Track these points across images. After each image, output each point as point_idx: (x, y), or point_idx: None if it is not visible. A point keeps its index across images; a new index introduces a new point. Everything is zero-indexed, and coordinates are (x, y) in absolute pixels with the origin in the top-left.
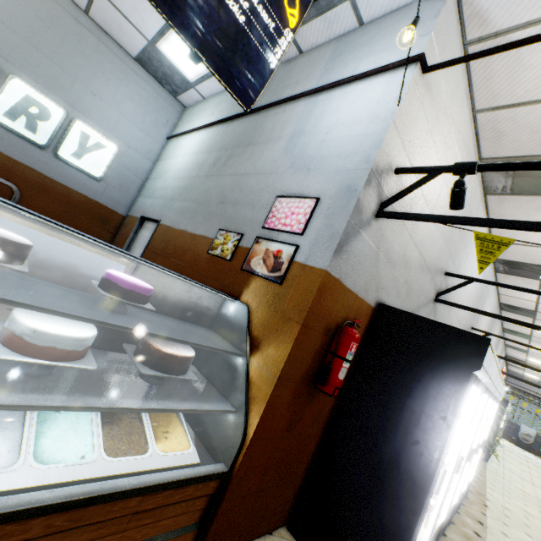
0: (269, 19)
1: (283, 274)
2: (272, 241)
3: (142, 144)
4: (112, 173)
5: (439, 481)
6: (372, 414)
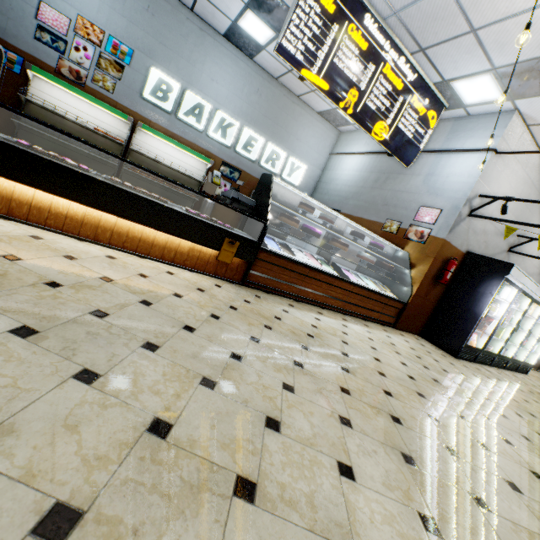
0: (422, 130)
1: (425, 240)
2: (418, 226)
3: (317, 161)
4: (302, 181)
5: (485, 313)
6: (460, 295)
